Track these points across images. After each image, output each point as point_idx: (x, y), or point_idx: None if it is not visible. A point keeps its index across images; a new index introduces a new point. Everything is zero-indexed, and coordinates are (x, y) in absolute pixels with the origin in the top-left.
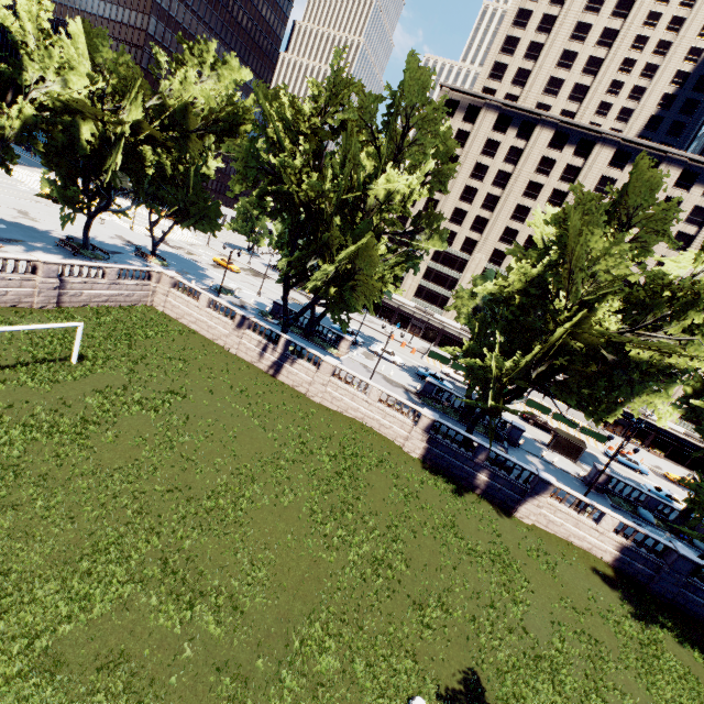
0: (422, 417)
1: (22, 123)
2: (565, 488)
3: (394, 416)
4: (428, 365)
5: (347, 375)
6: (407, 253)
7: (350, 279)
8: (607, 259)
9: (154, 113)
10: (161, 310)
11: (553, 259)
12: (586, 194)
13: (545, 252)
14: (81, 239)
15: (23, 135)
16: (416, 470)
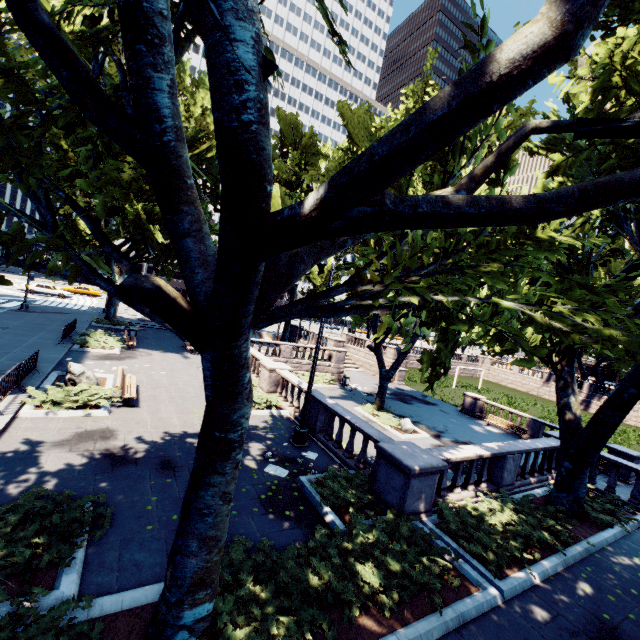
0: None
1: None
2: None
3: None
4: None
5: None
6: None
7: None
8: None
9: None
10: (485, 379)
11: None
12: None
13: None
14: None
15: None
16: None
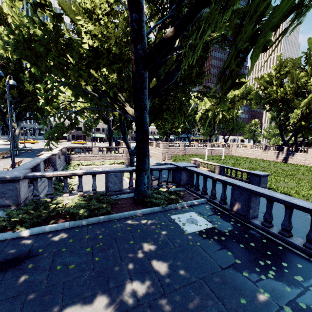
0: None
1: (199, 118)
2: None
3: None
4: None
5: None
6: None
7: (310, 114)
8: None
9: None
10: (234, 155)
11: None
12: None
13: None
14: None
15: (199, 120)
16: None
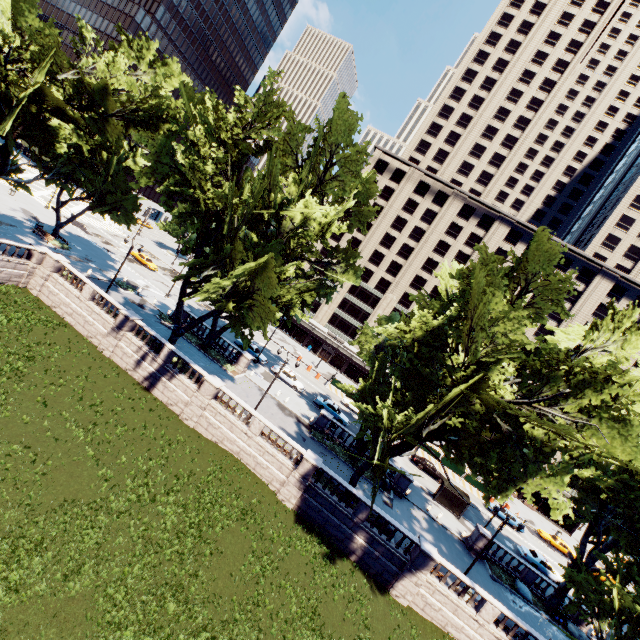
0: (304, 461)
1: None
2: (447, 565)
3: (273, 455)
4: (329, 393)
5: (229, 400)
6: (321, 281)
7: (249, 297)
8: (506, 321)
9: (72, 90)
10: (35, 294)
11: (455, 312)
12: (489, 256)
13: (447, 304)
14: None
15: None
16: (286, 525)
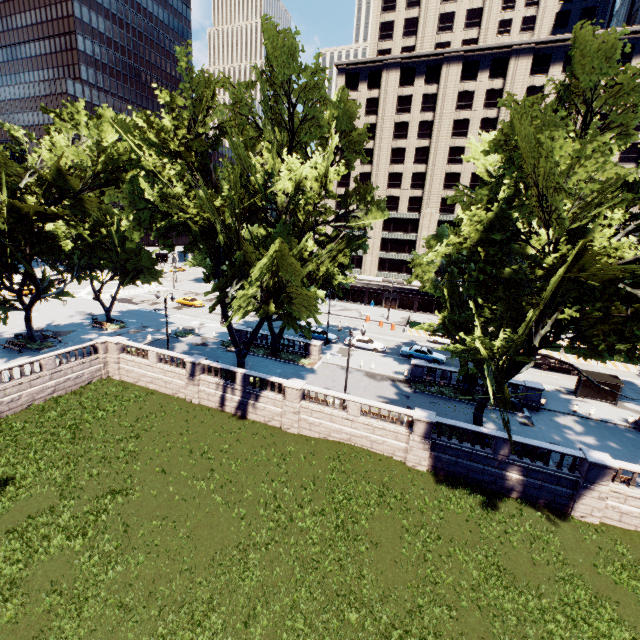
0: (416, 422)
1: None
2: (629, 467)
3: (383, 428)
4: (412, 338)
5: (317, 395)
6: (348, 236)
7: (283, 291)
8: (583, 164)
9: (40, 190)
10: (118, 379)
11: (511, 189)
12: (522, 100)
13: (496, 185)
14: (36, 330)
15: None
16: (428, 490)
